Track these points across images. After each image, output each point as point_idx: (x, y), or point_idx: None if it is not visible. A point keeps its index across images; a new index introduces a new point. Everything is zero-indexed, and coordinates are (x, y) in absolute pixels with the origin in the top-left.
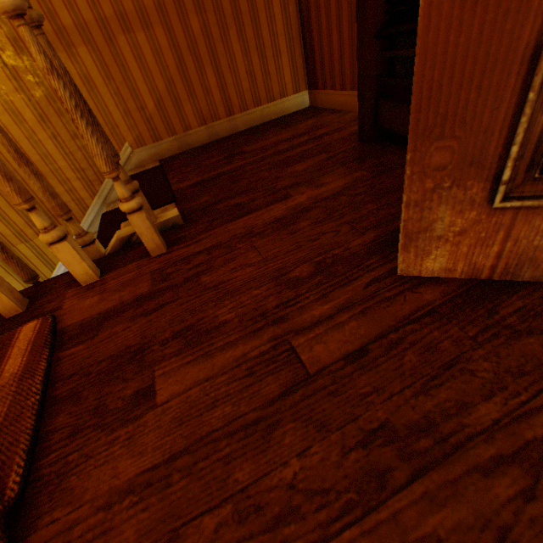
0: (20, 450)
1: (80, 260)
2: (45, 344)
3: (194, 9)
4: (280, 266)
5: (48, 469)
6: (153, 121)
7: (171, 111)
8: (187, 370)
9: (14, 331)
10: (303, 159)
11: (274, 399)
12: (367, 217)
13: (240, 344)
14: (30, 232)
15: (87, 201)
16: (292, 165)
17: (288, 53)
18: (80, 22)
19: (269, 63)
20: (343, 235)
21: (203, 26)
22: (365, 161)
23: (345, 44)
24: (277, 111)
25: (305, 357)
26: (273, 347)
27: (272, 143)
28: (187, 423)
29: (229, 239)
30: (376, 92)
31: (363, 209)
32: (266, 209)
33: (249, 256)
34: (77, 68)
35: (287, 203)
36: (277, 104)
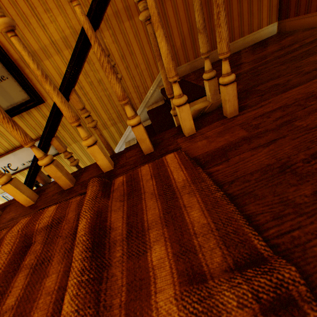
0: (242, 224)
1: (190, 118)
2: (192, 164)
3: None
4: None
5: (277, 240)
6: (178, 54)
7: (188, 46)
8: None
9: (160, 159)
10: (311, 55)
11: None
12: None
13: None
14: (109, 124)
15: (137, 105)
16: (303, 59)
17: None
18: None
19: (253, 5)
20: None
21: None
22: None
23: None
24: (253, 39)
25: None
26: None
27: (266, 54)
28: None
29: (293, 101)
30: None
31: None
32: (310, 82)
33: None
34: (143, 25)
35: None
36: (254, 34)
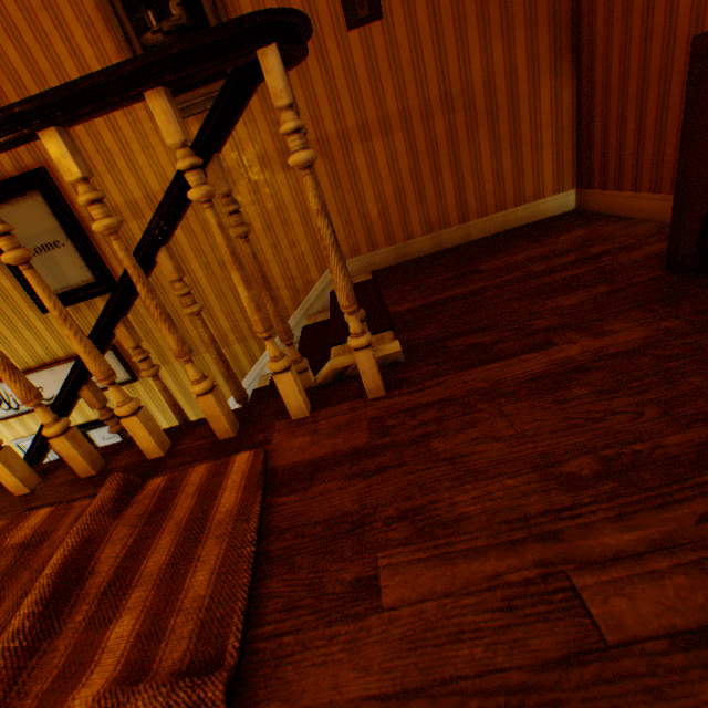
0: (238, 609)
1: (296, 393)
2: (258, 483)
3: (441, 110)
4: (544, 450)
5: (263, 643)
6: (373, 230)
7: (394, 219)
8: (419, 570)
9: (228, 458)
10: (569, 290)
11: (548, 662)
12: (692, 399)
13: (490, 556)
14: (232, 338)
15: (290, 311)
16: (552, 297)
17: (551, 147)
18: (321, 136)
19: (524, 159)
20: (647, 421)
21: (447, 127)
22: (678, 303)
23: (647, 134)
24: (525, 216)
25: (596, 611)
26: (541, 576)
27: (520, 261)
28: (422, 650)
29: (466, 394)
30: (706, 207)
31: (682, 384)
32: (517, 358)
33: (495, 424)
34: None
35: (548, 353)
36: (527, 208)
